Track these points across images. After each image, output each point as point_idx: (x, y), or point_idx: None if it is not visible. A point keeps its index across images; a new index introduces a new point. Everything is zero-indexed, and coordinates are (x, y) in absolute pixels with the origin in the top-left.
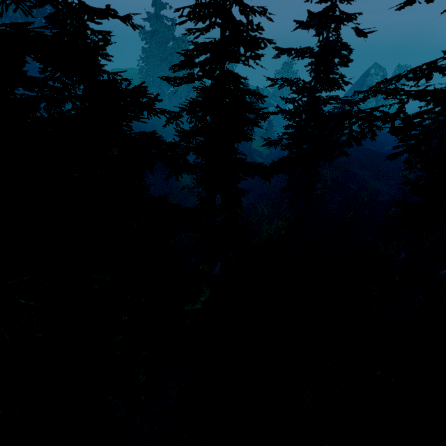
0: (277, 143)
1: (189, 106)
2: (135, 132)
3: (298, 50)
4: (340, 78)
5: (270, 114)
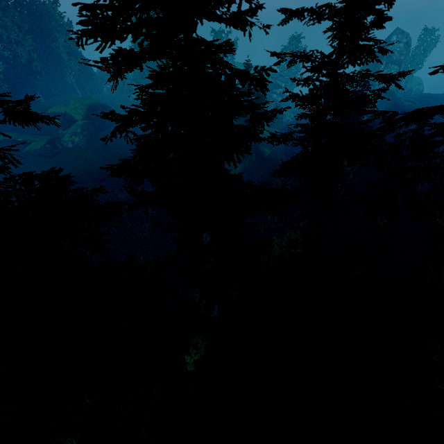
0: (288, 138)
1: (144, 108)
2: (9, 177)
3: (314, 10)
4: (375, 44)
5: (278, 112)
